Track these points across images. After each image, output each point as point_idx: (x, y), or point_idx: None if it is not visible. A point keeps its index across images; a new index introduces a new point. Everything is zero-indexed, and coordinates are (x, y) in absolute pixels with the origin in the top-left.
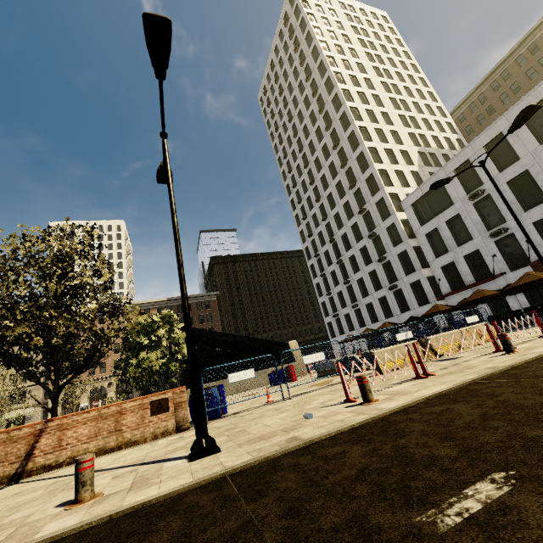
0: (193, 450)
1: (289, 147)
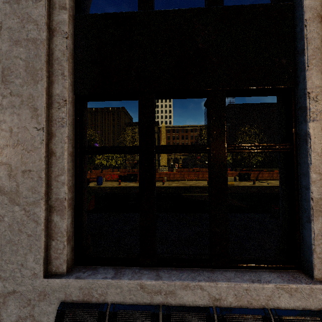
0: None
1: None
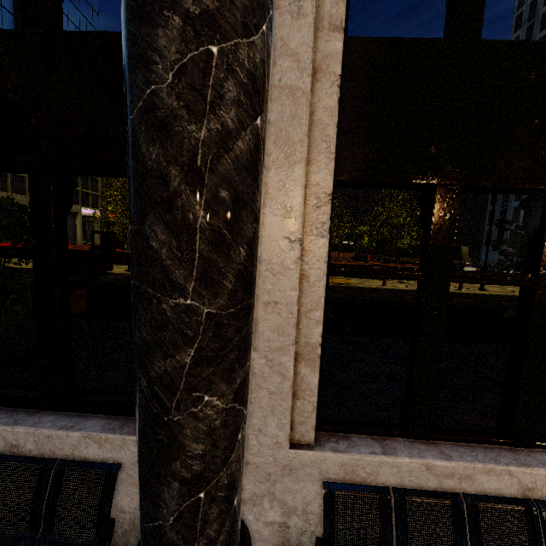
0: (479, 289)
1: (544, 2)
